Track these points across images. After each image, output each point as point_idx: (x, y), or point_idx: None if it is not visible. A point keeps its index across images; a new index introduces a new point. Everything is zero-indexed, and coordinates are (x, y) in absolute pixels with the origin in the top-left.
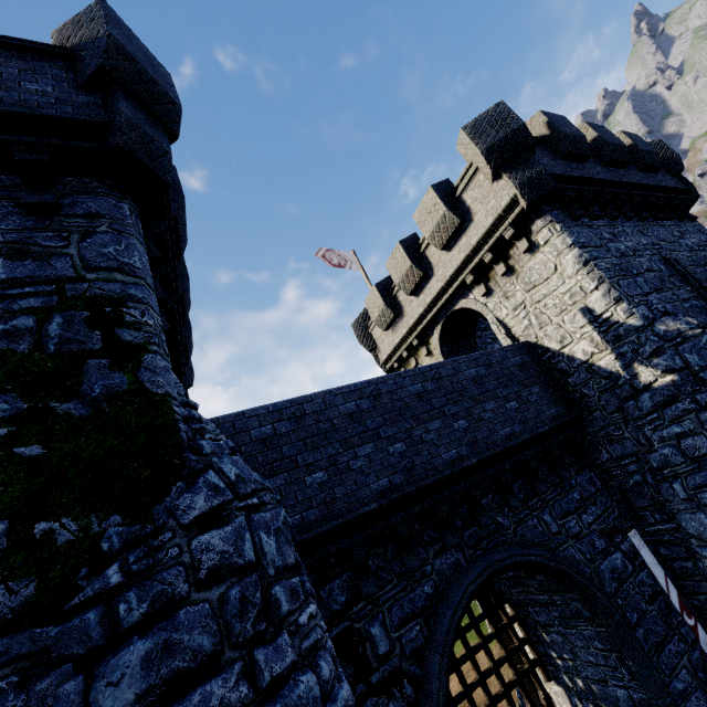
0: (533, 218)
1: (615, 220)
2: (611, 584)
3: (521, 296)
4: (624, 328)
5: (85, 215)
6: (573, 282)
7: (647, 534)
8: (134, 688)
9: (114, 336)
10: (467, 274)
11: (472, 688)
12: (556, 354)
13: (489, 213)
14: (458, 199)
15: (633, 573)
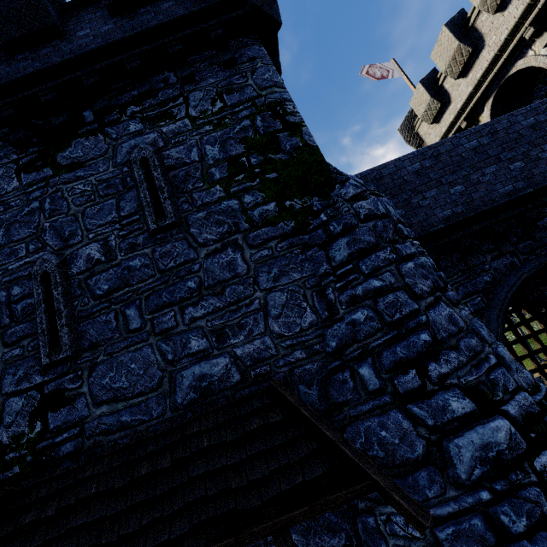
0: None
1: None
2: None
3: None
4: None
5: (248, 61)
6: None
7: None
8: (346, 252)
9: (285, 121)
10: (526, 28)
11: (521, 358)
12: None
13: None
14: None
15: None
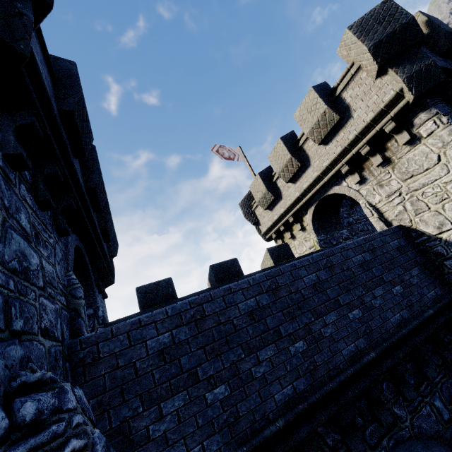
0: (415, 111)
1: None
2: None
3: (397, 184)
4: None
5: None
6: None
7: None
8: None
9: None
10: (343, 165)
11: None
12: (432, 238)
13: (370, 109)
14: (338, 98)
15: None
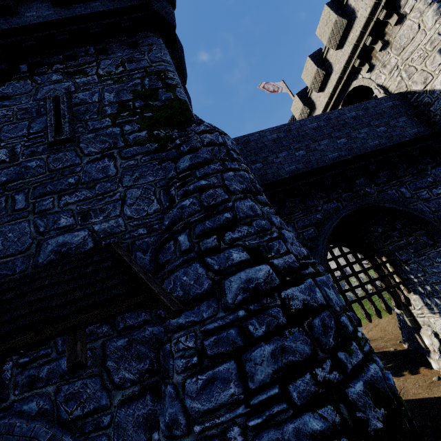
0: None
1: None
2: None
3: (395, 60)
4: None
5: (148, 45)
6: (433, 31)
7: None
8: (188, 163)
9: (165, 82)
10: (355, 60)
11: (355, 287)
12: (421, 93)
13: (368, 5)
14: (346, 6)
15: None
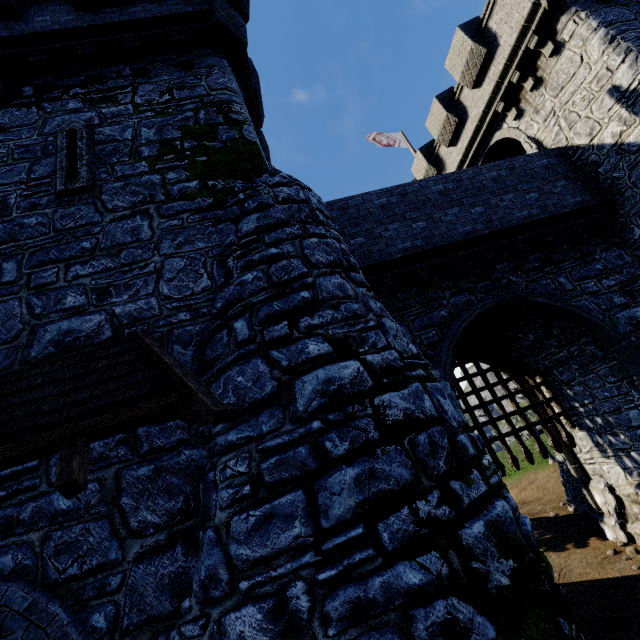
0: (557, 16)
1: None
2: (625, 327)
3: (550, 104)
4: None
5: (206, 67)
6: (599, 65)
7: None
8: (254, 225)
9: (228, 117)
10: (498, 103)
11: (496, 419)
12: (586, 148)
13: (514, 30)
14: (485, 29)
15: None
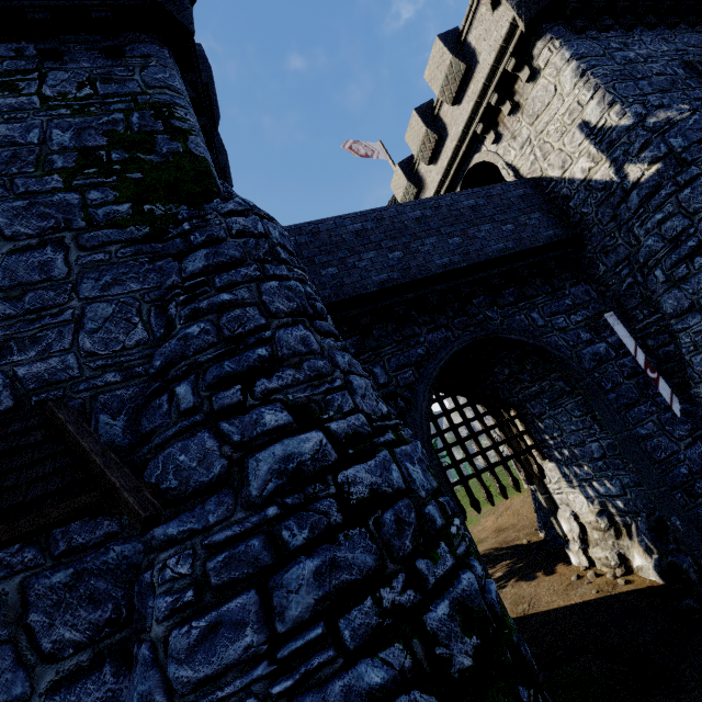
0: (533, 41)
1: (632, 30)
2: (590, 363)
3: (527, 132)
4: (616, 131)
5: (141, 57)
6: (571, 98)
7: (638, 331)
8: (202, 264)
9: (170, 124)
10: (477, 124)
11: (473, 456)
12: (558, 181)
13: (492, 48)
14: (464, 43)
15: (615, 358)
